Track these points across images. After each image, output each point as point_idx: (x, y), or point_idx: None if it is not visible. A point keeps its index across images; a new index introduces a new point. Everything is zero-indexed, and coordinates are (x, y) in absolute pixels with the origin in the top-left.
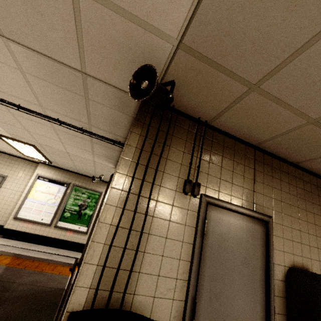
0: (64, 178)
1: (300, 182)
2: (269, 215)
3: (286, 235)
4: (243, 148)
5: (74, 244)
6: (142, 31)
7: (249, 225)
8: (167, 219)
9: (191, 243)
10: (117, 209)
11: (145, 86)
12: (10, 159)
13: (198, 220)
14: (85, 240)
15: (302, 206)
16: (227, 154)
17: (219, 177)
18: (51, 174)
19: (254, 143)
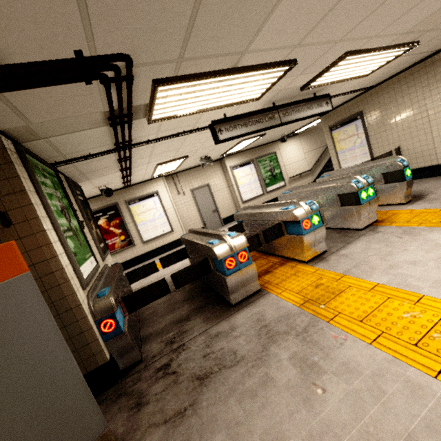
0: (246, 158)
1: None
2: None
3: None
4: None
5: None
6: None
7: None
8: None
9: None
10: None
11: None
12: (198, 170)
13: None
14: None
15: None
16: None
17: None
18: (237, 161)
19: None
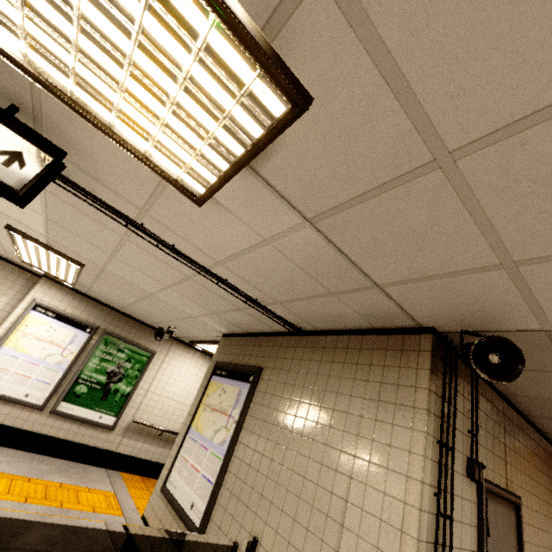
0: (88, 316)
1: (528, 441)
2: (515, 493)
3: (525, 519)
4: (496, 399)
5: (83, 449)
6: (525, 310)
7: (507, 513)
8: (459, 520)
9: (475, 550)
10: (429, 516)
11: (495, 361)
12: None
13: (482, 517)
14: (107, 442)
15: (531, 474)
16: (488, 410)
17: (485, 446)
18: (63, 304)
19: (504, 392)
